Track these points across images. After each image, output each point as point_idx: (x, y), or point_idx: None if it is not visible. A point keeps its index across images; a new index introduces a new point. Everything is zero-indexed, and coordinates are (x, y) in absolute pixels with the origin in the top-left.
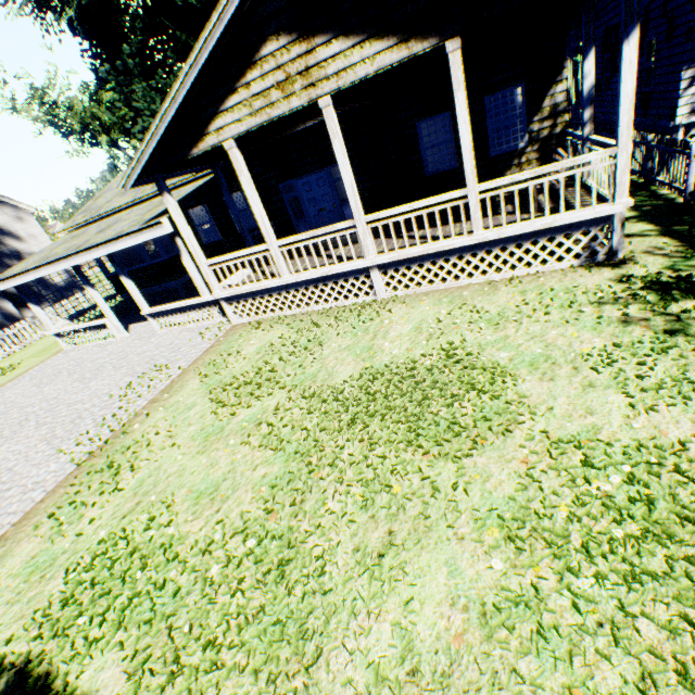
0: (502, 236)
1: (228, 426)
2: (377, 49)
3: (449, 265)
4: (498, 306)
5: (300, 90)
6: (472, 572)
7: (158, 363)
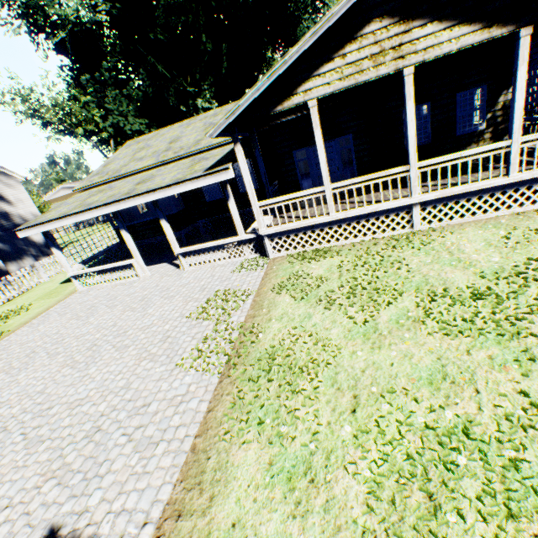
0: (534, 176)
1: (379, 325)
2: (463, 32)
3: (480, 201)
4: None
5: (389, 61)
6: None
7: (215, 290)
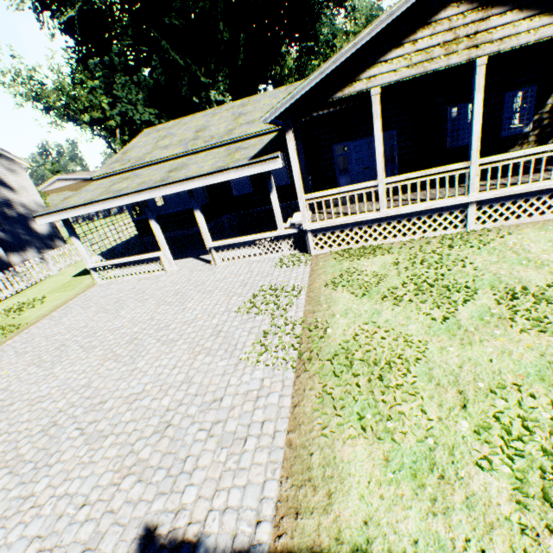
0: None
1: (461, 322)
2: (543, 23)
3: (539, 202)
4: None
5: (462, 50)
6: None
7: (259, 285)
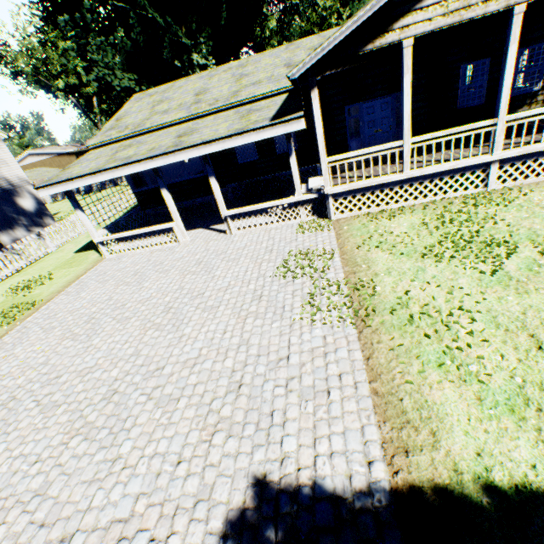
0: None
1: (510, 273)
2: None
3: None
4: None
5: None
6: None
7: (285, 250)
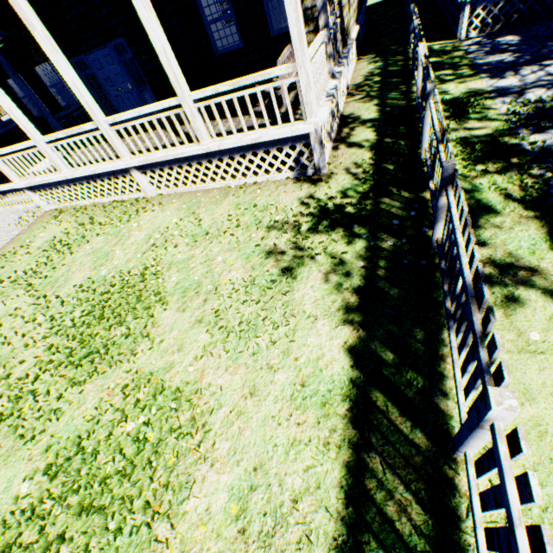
0: (222, 148)
1: None
2: None
3: (193, 170)
4: (213, 219)
5: None
6: (17, 490)
7: None
